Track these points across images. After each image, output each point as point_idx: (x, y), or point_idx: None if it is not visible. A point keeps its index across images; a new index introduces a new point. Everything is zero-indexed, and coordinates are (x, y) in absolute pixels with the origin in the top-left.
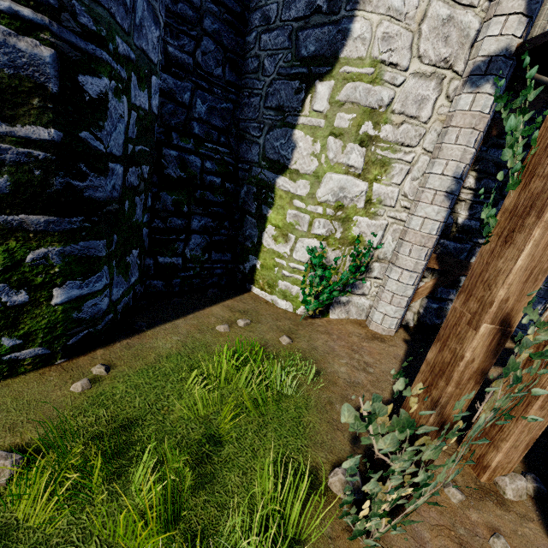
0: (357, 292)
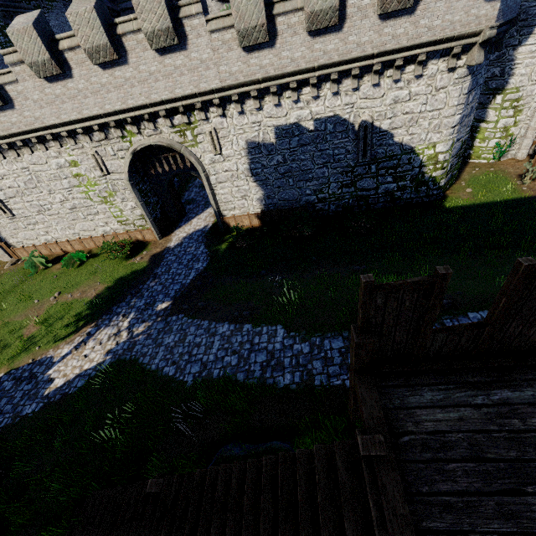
0: (510, 150)
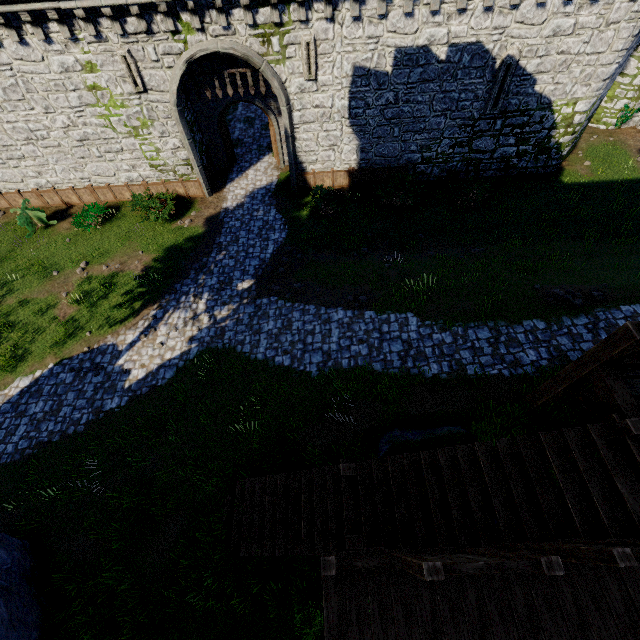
0: (635, 116)
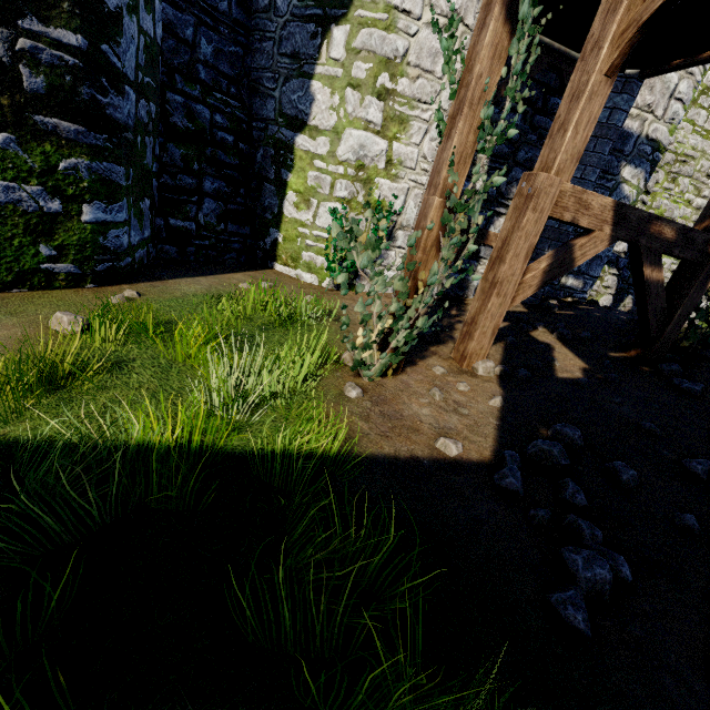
0: (383, 263)
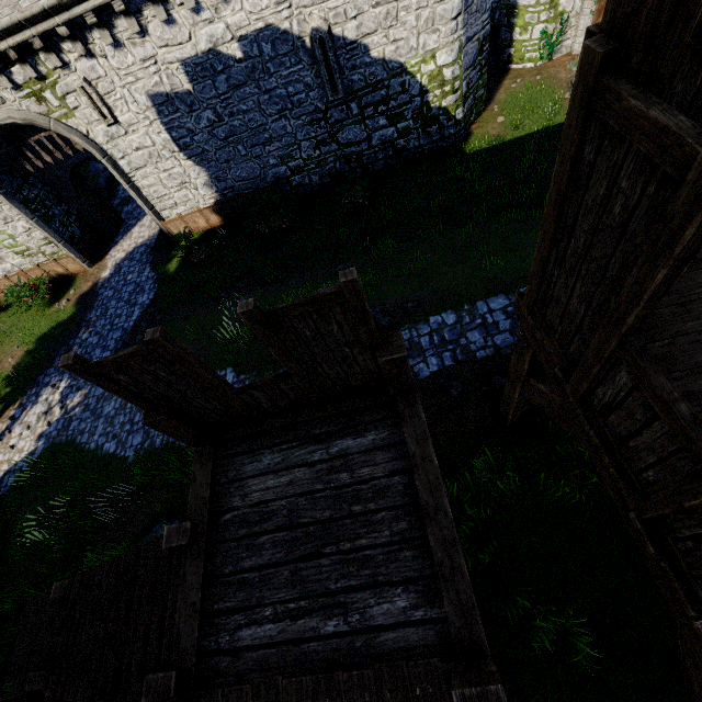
0: (564, 39)
